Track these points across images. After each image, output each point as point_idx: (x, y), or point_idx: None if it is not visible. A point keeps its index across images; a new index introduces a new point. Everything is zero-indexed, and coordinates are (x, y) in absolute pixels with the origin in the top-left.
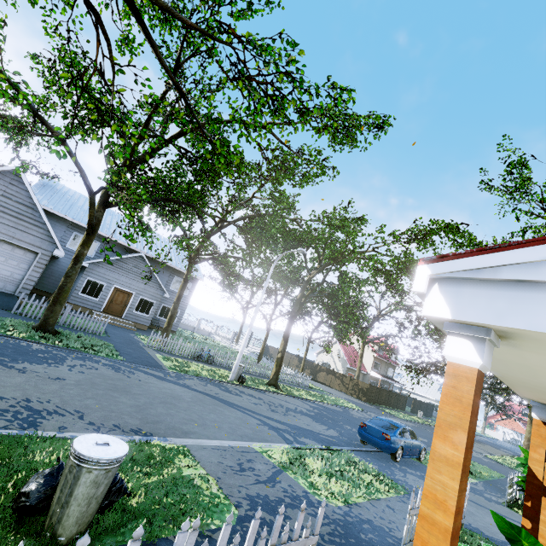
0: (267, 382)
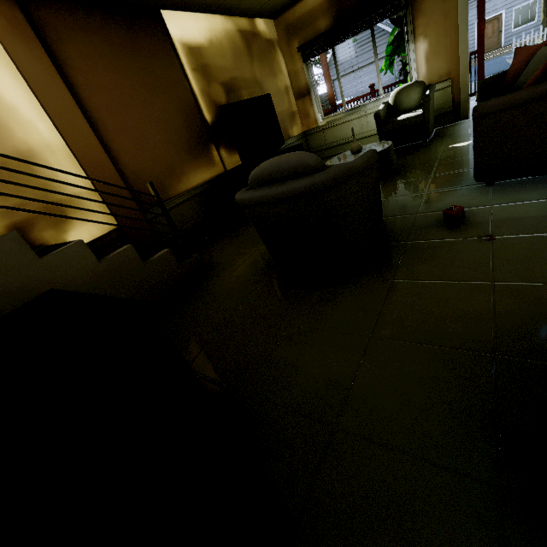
0: None
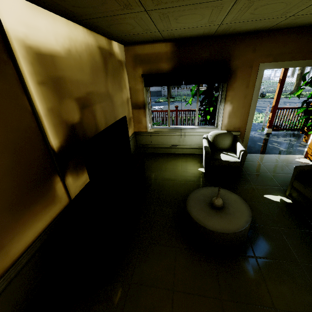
0: (289, 93)
